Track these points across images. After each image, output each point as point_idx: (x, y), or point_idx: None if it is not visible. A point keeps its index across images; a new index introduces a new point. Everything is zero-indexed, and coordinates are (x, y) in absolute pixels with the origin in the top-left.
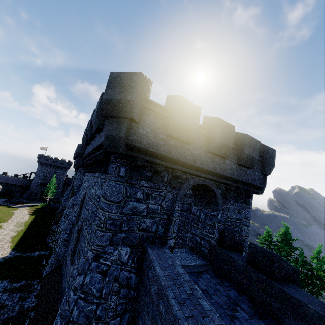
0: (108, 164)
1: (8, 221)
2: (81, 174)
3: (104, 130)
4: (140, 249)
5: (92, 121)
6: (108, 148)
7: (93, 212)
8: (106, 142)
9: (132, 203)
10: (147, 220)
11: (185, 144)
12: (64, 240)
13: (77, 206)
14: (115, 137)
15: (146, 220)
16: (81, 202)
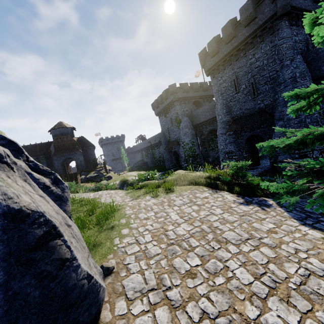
0: (273, 28)
1: (128, 174)
2: (179, 106)
3: (261, 15)
4: (302, 58)
5: (242, 21)
6: (282, 12)
7: (271, 56)
8: (280, 10)
9: (293, 37)
10: (300, 45)
11: (305, 1)
12: (225, 113)
13: (222, 95)
14: (284, 5)
15: (299, 45)
16: (235, 80)
